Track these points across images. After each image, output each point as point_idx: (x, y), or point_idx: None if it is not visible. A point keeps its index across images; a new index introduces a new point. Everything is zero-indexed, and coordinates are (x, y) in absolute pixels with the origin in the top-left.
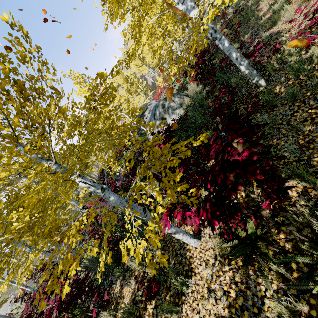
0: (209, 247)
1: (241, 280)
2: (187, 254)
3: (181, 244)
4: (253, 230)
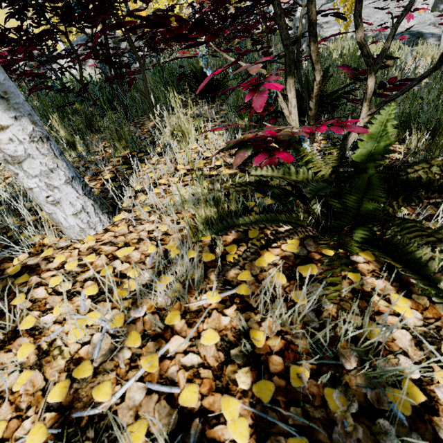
0: (144, 236)
1: (287, 342)
2: (15, 260)
3: (5, 226)
4: (379, 144)
